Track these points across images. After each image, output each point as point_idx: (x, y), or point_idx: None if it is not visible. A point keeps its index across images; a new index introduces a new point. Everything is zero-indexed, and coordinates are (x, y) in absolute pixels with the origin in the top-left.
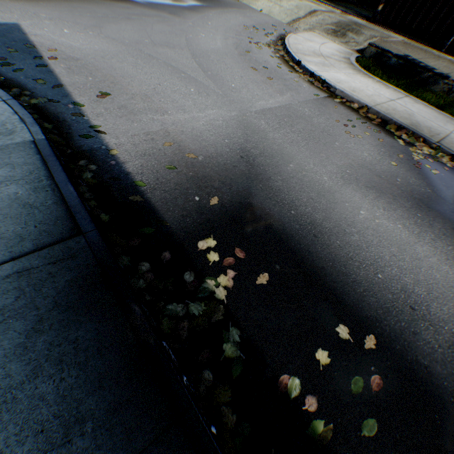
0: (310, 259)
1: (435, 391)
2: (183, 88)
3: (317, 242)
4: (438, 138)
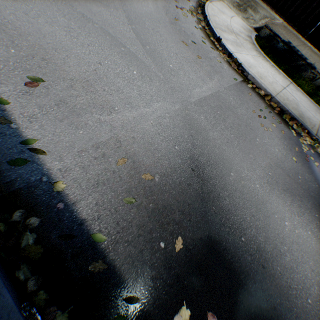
0: (264, 300)
1: None
2: (125, 69)
3: (265, 274)
4: (315, 130)
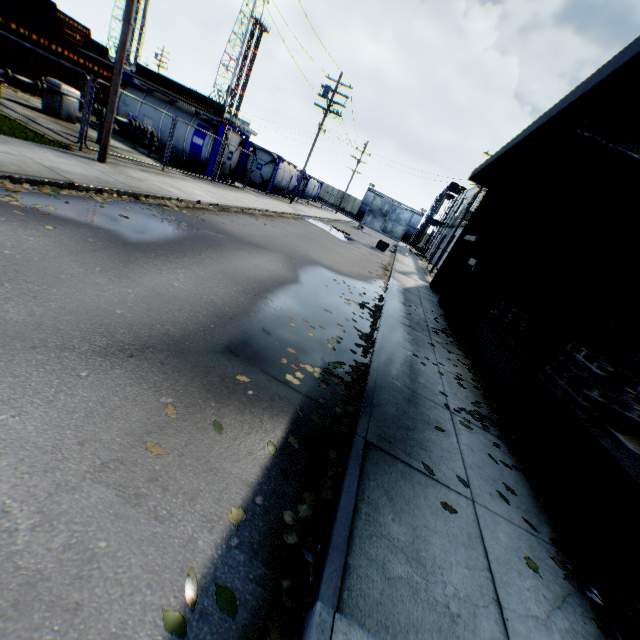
0: (256, 326)
1: (292, 305)
2: None
3: (237, 319)
4: None
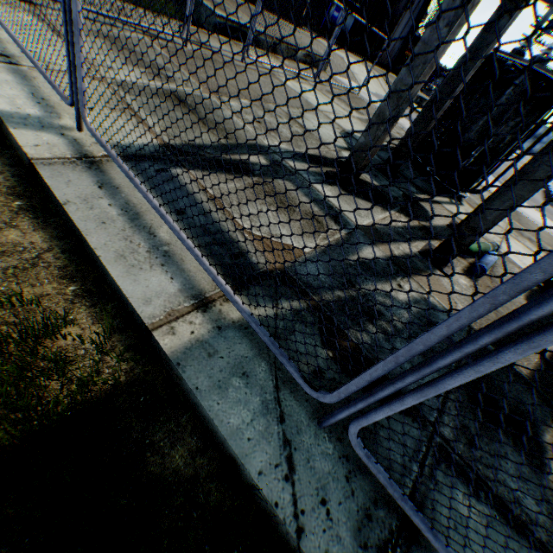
0: None
1: None
2: None
3: None
4: None
